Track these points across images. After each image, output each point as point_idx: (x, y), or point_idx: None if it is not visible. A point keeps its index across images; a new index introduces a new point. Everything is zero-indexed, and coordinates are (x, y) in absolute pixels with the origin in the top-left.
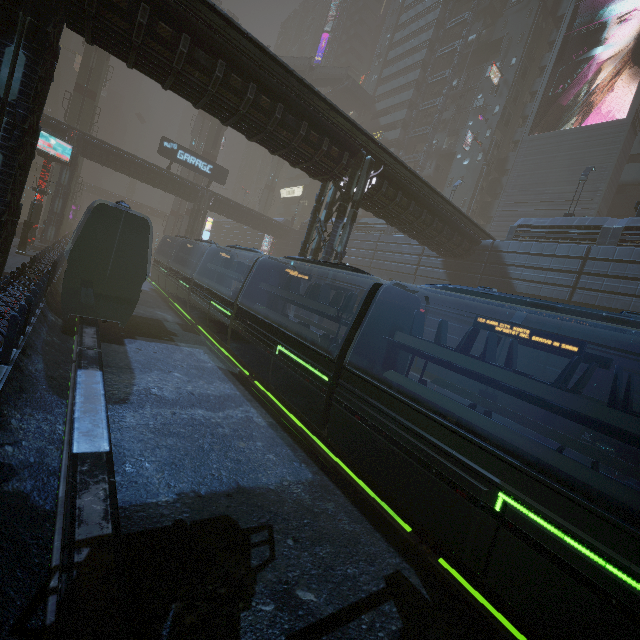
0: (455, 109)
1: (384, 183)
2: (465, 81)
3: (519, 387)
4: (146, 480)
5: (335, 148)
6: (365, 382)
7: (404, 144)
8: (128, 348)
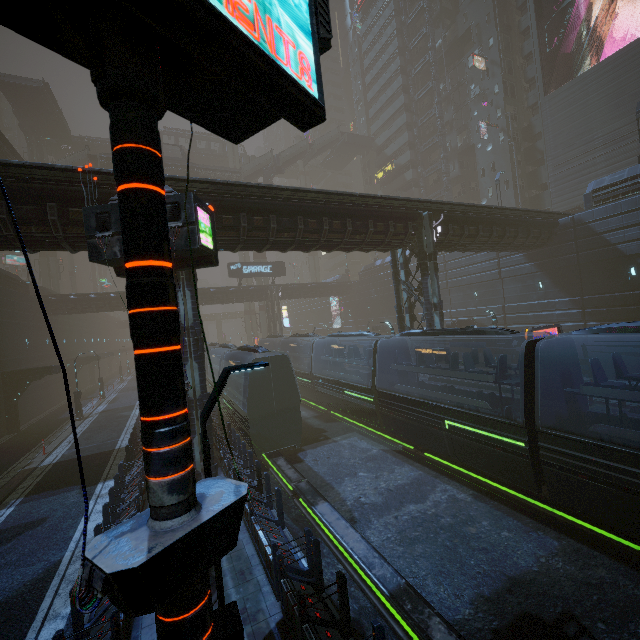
0: (453, 108)
1: (449, 226)
2: (450, 81)
3: None
4: (437, 597)
5: (399, 224)
6: (572, 441)
7: (418, 161)
8: (308, 463)
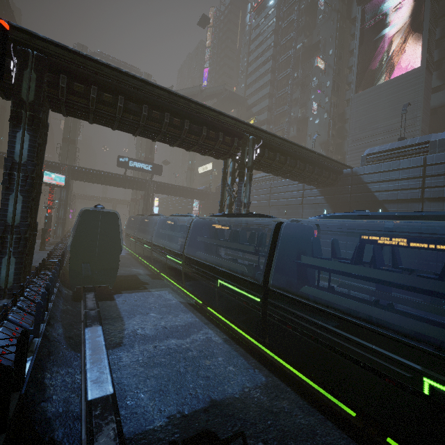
0: (300, 91)
1: (265, 150)
2: (302, 72)
3: (412, 285)
4: (143, 409)
5: (227, 137)
6: (288, 298)
7: (272, 120)
8: (117, 301)
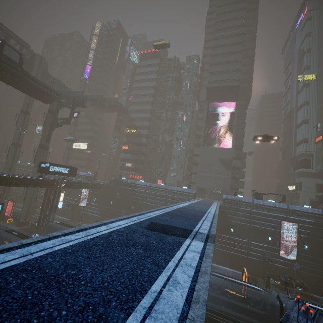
0: (169, 125)
1: None
2: (170, 114)
3: None
4: None
5: None
6: None
7: (149, 136)
8: None
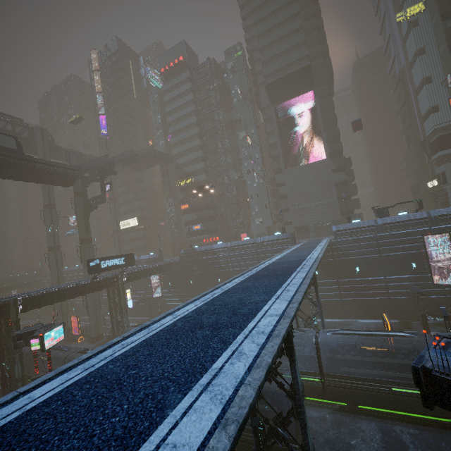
0: (231, 157)
1: None
2: (229, 141)
3: None
4: None
5: None
6: None
7: (210, 181)
8: None
